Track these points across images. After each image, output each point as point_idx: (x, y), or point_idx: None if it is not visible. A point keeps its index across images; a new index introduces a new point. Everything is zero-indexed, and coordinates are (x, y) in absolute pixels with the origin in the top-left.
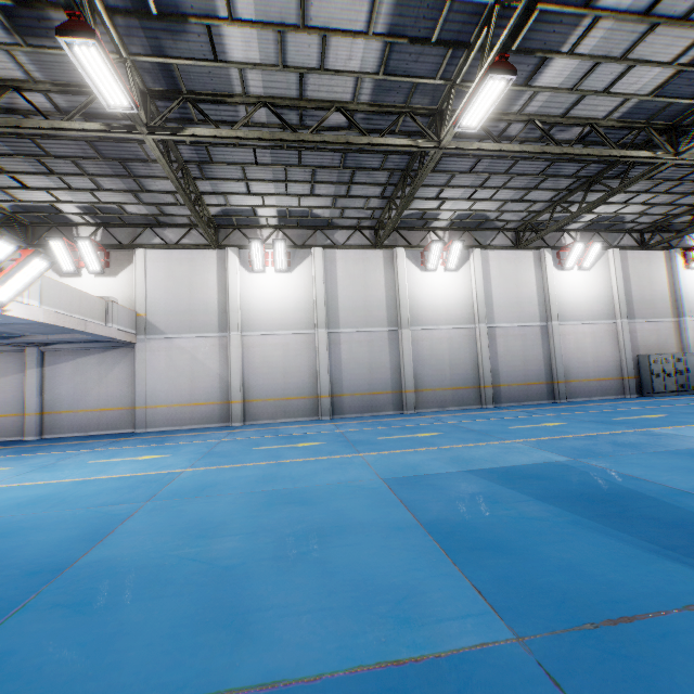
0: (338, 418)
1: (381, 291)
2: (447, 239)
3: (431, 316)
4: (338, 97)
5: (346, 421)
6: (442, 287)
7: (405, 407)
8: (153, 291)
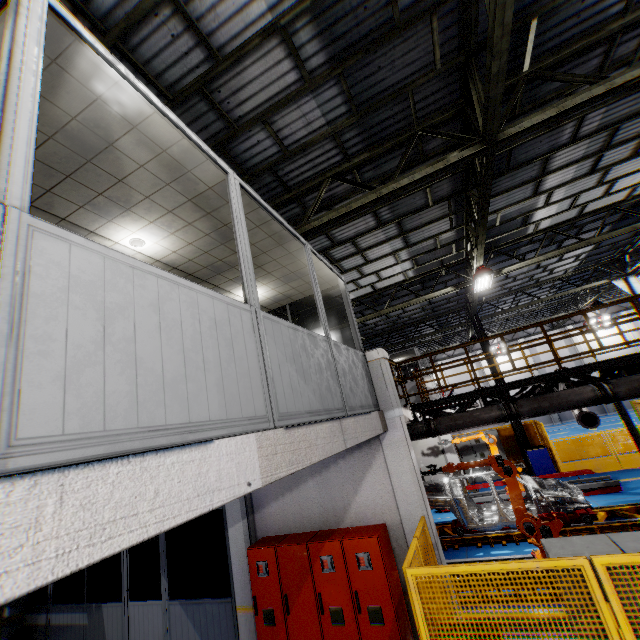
0: (565, 422)
1: (565, 351)
2: (597, 311)
3: (603, 357)
4: (531, 308)
5: (571, 423)
6: (605, 339)
7: (606, 411)
8: (450, 378)
